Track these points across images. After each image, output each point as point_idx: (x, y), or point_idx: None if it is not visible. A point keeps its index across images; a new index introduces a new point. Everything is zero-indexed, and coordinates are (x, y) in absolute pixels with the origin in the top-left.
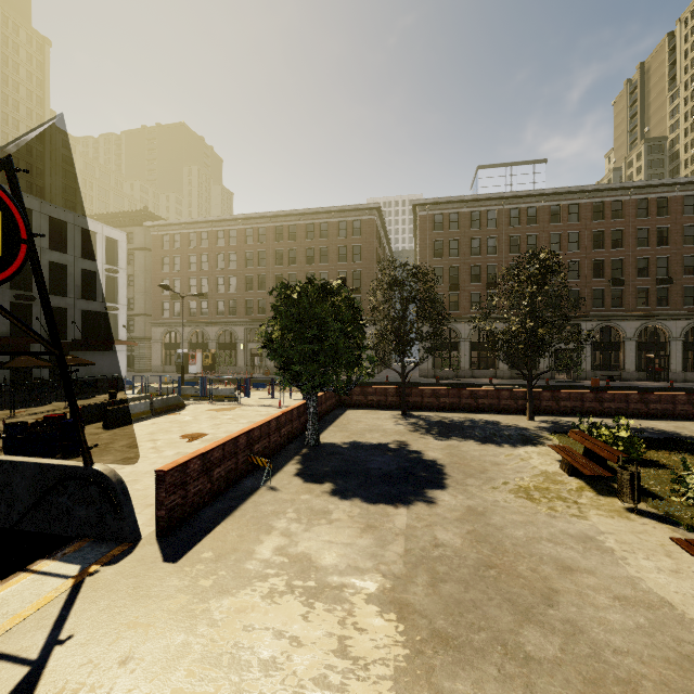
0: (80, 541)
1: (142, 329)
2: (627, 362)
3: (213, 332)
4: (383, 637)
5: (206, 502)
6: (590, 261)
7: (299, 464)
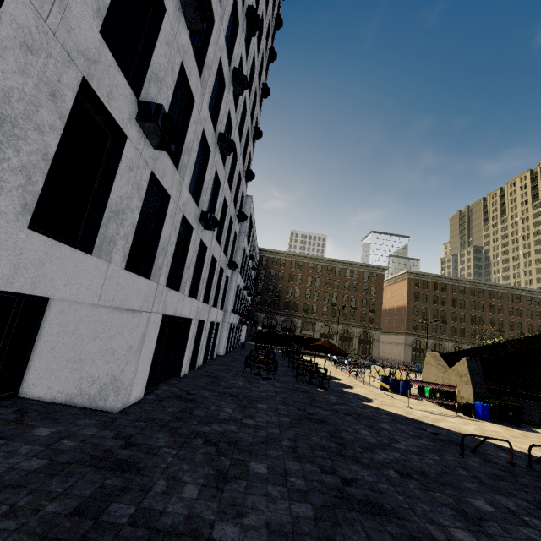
0: None
1: None
2: None
3: (280, 319)
4: None
5: None
6: (488, 318)
7: None
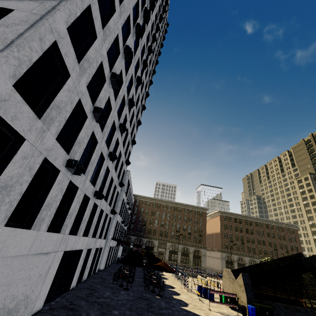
0: None
1: None
2: None
3: (145, 240)
4: None
5: None
6: (267, 241)
7: None
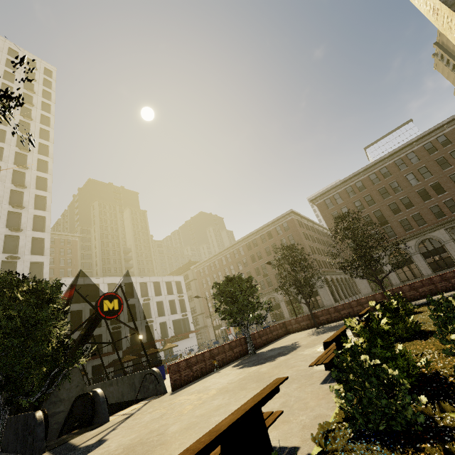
0: (152, 397)
1: (202, 321)
2: None
3: None
4: (211, 394)
5: (191, 380)
6: (446, 178)
7: (237, 362)
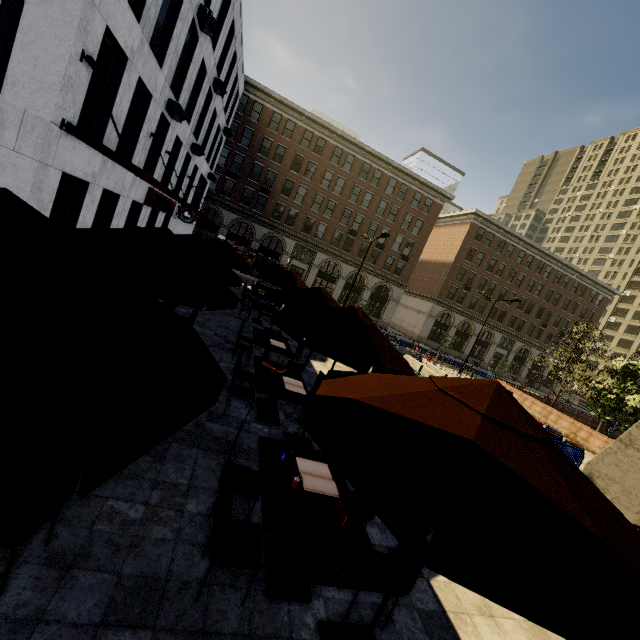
0: None
1: None
2: (523, 372)
3: (261, 232)
4: None
5: None
6: (539, 306)
7: None
